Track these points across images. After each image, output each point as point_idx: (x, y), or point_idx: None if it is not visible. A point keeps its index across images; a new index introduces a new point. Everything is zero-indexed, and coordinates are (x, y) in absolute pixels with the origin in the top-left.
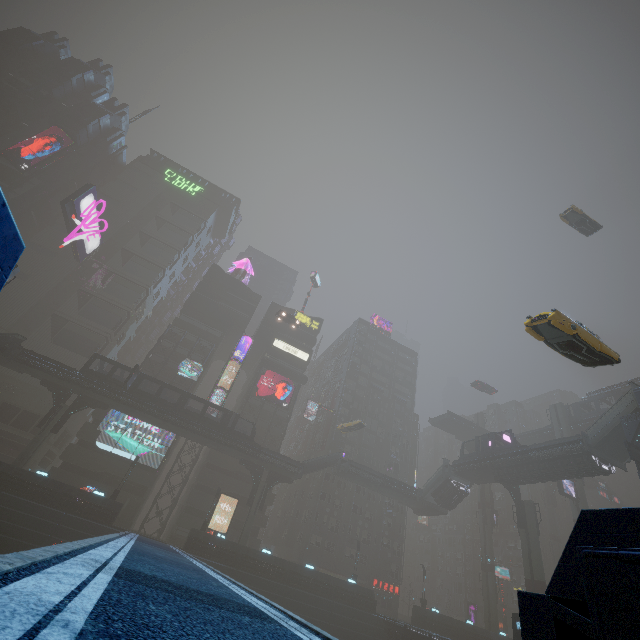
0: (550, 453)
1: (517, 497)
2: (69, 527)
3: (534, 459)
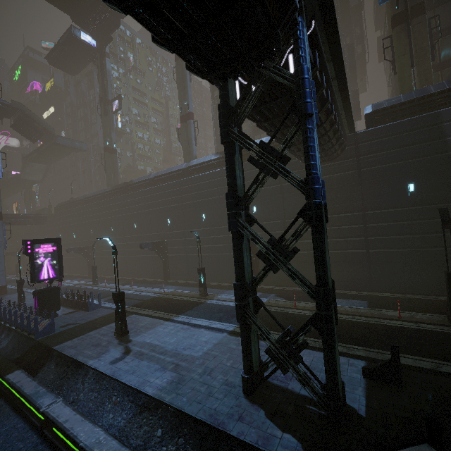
0: None
1: None
2: None
3: None
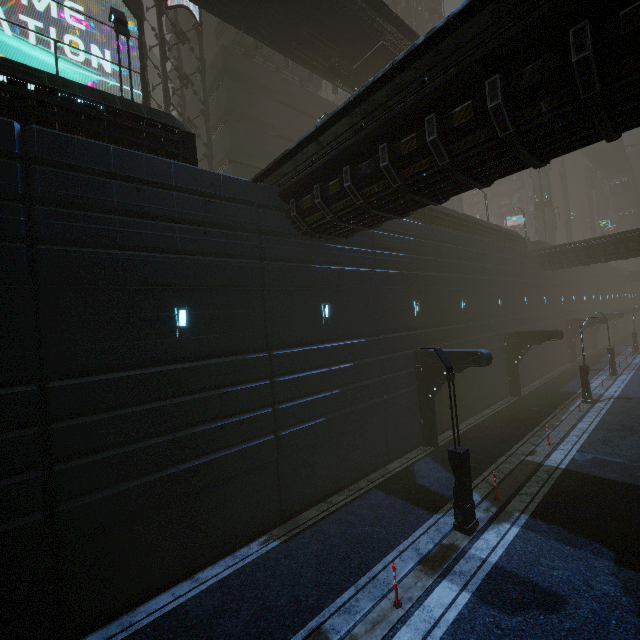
0: None
1: None
2: (76, 174)
3: None
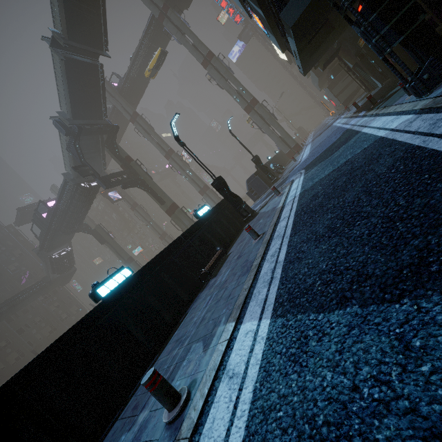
0: (66, 199)
1: (89, 230)
2: None
3: (64, 209)
